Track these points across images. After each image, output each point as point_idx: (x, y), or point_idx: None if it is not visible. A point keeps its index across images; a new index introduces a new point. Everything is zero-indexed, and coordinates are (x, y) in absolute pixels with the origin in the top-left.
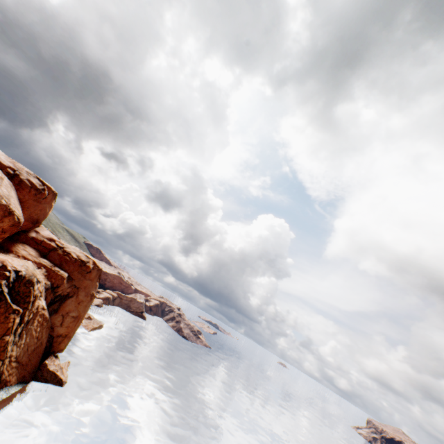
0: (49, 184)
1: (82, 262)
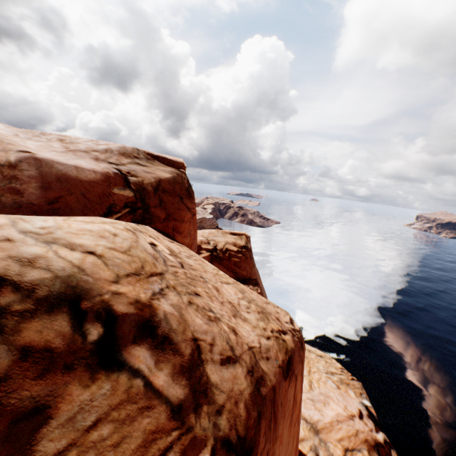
0: (173, 157)
1: (247, 251)
